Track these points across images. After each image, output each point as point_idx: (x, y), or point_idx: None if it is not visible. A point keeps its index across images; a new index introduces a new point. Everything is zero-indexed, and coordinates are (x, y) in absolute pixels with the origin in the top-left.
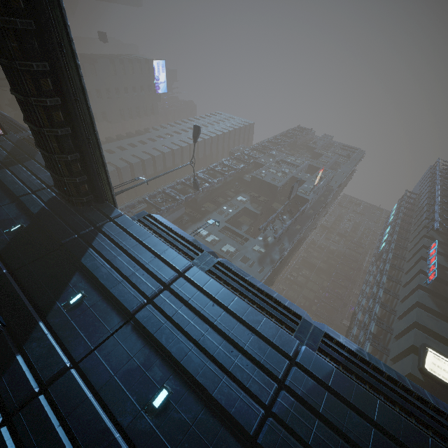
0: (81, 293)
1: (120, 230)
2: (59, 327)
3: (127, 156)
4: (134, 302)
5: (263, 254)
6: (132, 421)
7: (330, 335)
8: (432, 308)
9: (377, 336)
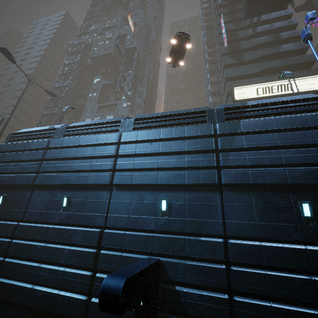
0: (2, 196)
1: (0, 154)
2: (3, 216)
3: (2, 111)
4: (29, 179)
5: (130, 106)
6: (58, 218)
7: (137, 118)
8: (232, 63)
9: (218, 102)
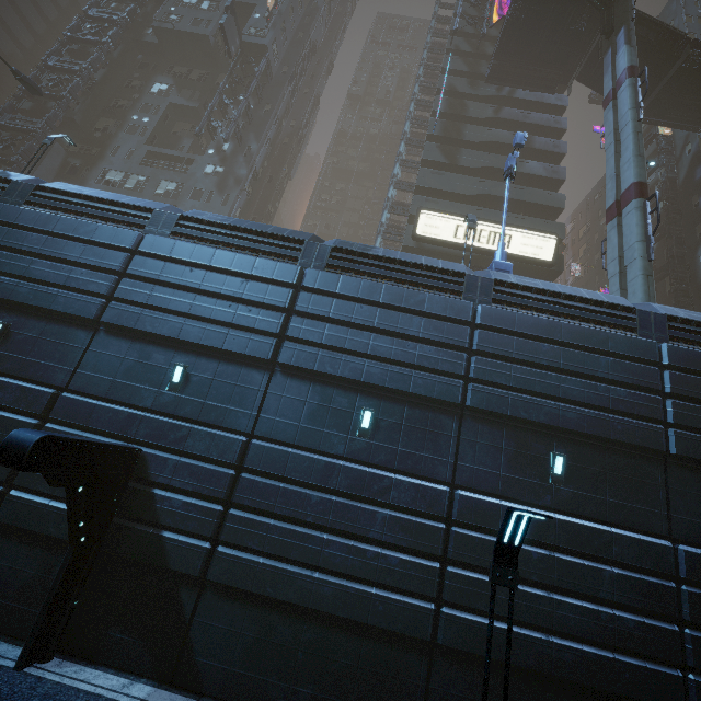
0: None
1: None
2: None
3: None
4: None
5: (222, 175)
6: None
7: (186, 216)
8: (438, 161)
9: (400, 227)
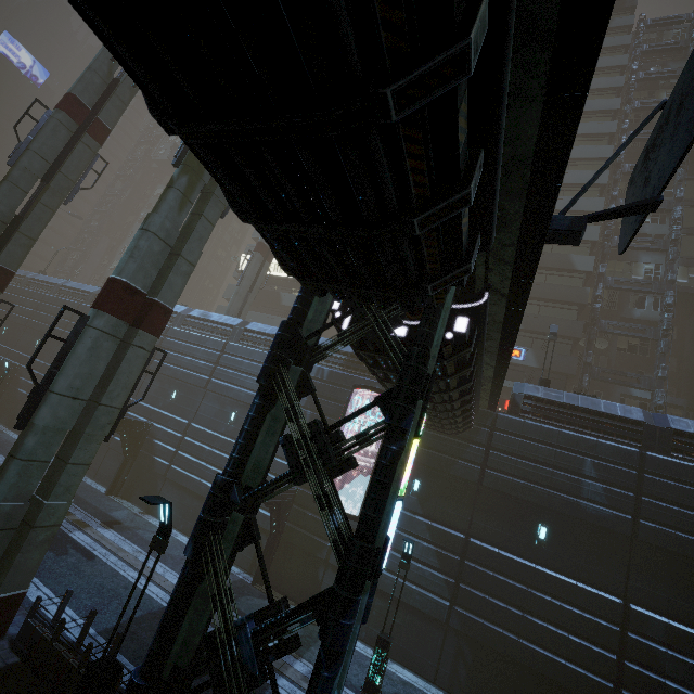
0: None
1: None
2: None
3: None
4: None
5: None
6: None
7: (63, 285)
8: None
9: None
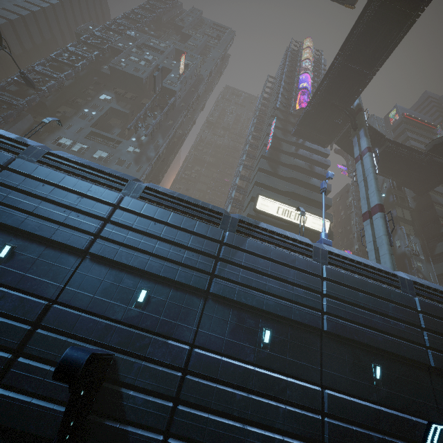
0: None
1: None
2: None
3: None
4: None
5: (139, 154)
6: None
7: (150, 187)
8: (267, 170)
9: (240, 200)
